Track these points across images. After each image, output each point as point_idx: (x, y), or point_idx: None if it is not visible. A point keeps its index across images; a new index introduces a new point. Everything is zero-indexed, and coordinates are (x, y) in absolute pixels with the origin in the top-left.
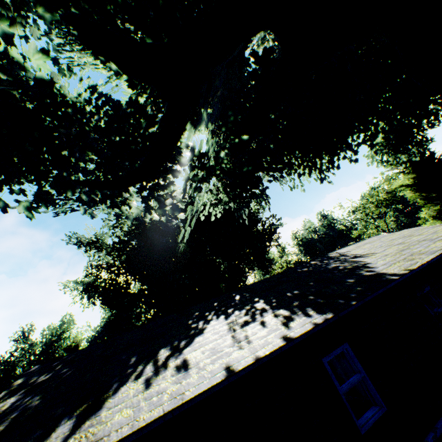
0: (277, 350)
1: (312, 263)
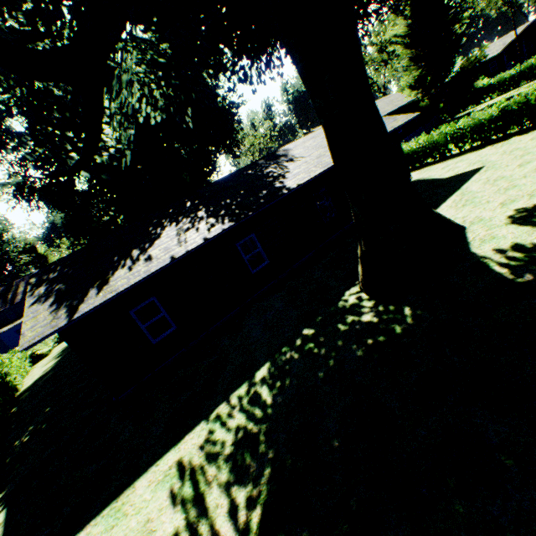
0: (200, 246)
1: (259, 164)
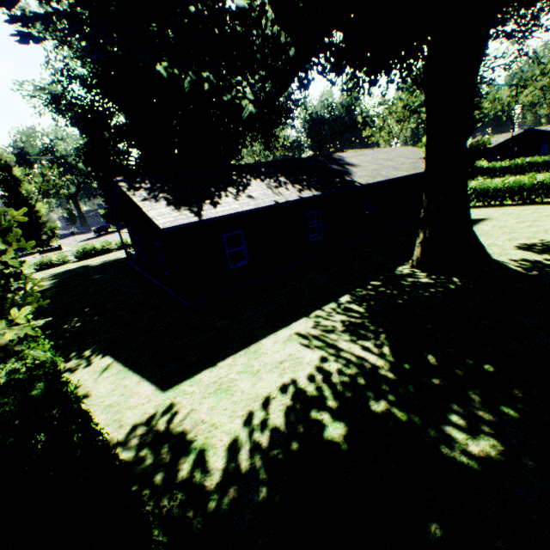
0: (295, 200)
1: (319, 159)
